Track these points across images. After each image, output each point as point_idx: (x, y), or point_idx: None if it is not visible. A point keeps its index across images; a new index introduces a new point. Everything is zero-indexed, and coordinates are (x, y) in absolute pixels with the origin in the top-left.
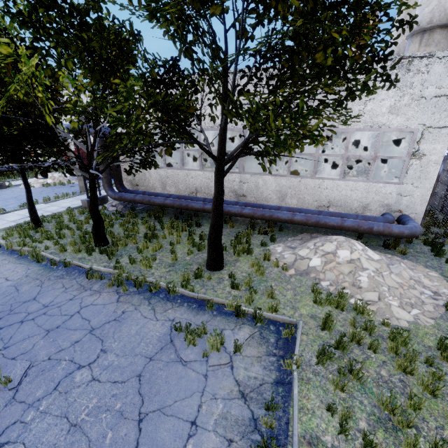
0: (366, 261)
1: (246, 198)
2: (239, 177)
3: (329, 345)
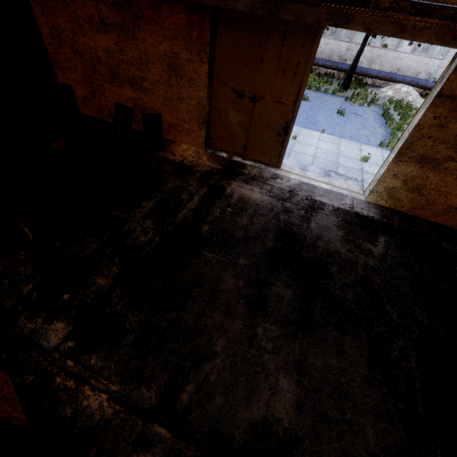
0: (413, 93)
1: (346, 62)
2: (347, 45)
3: (399, 105)
